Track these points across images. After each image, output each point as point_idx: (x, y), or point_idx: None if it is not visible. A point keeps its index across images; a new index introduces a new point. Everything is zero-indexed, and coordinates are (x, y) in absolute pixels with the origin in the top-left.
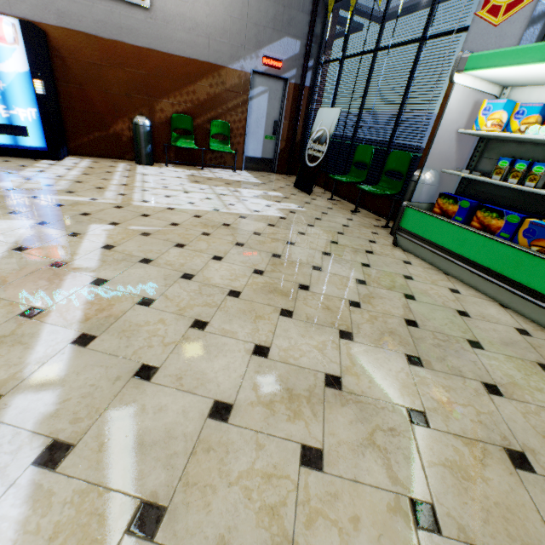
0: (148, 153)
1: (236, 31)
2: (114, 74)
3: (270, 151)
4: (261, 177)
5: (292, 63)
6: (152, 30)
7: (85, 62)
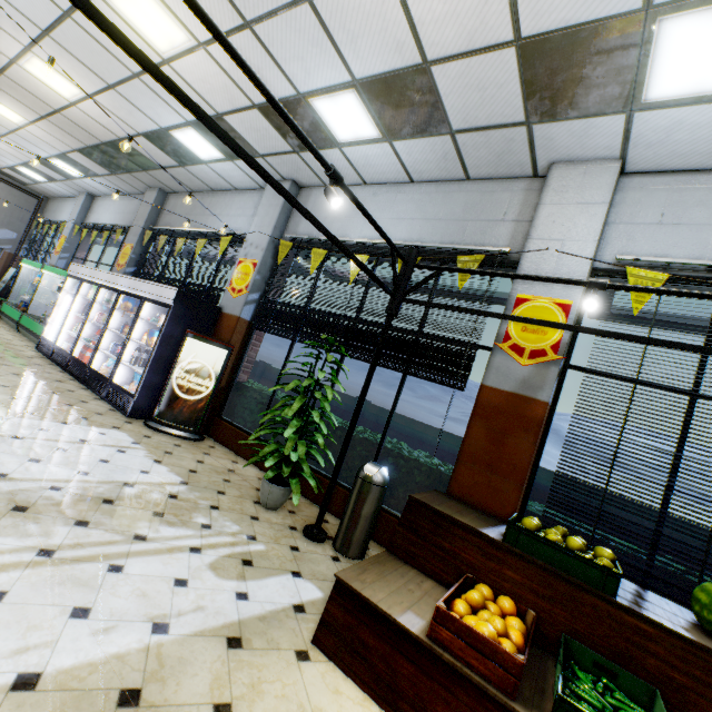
0: None
1: None
2: None
3: None
4: None
5: (10, 242)
6: None
7: None
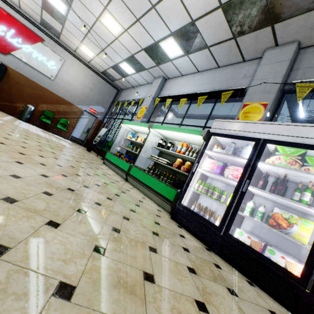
0: (27, 117)
1: (82, 98)
2: (28, 89)
3: (83, 137)
4: (74, 143)
5: (100, 114)
6: (51, 85)
7: (18, 82)
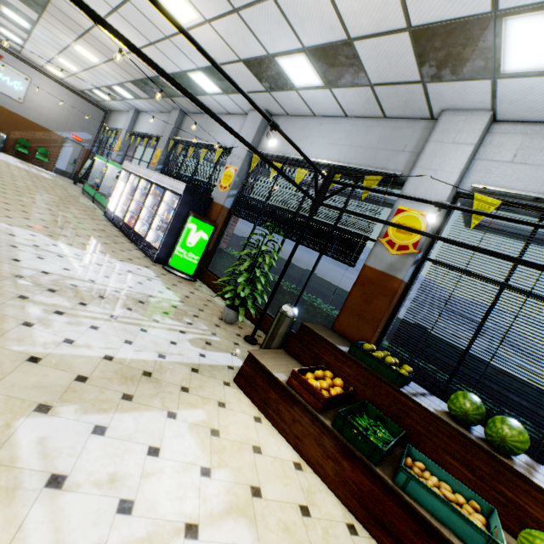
0: (1, 147)
1: (61, 123)
2: None
3: (71, 170)
4: (60, 176)
5: (88, 142)
6: (21, 109)
7: None
